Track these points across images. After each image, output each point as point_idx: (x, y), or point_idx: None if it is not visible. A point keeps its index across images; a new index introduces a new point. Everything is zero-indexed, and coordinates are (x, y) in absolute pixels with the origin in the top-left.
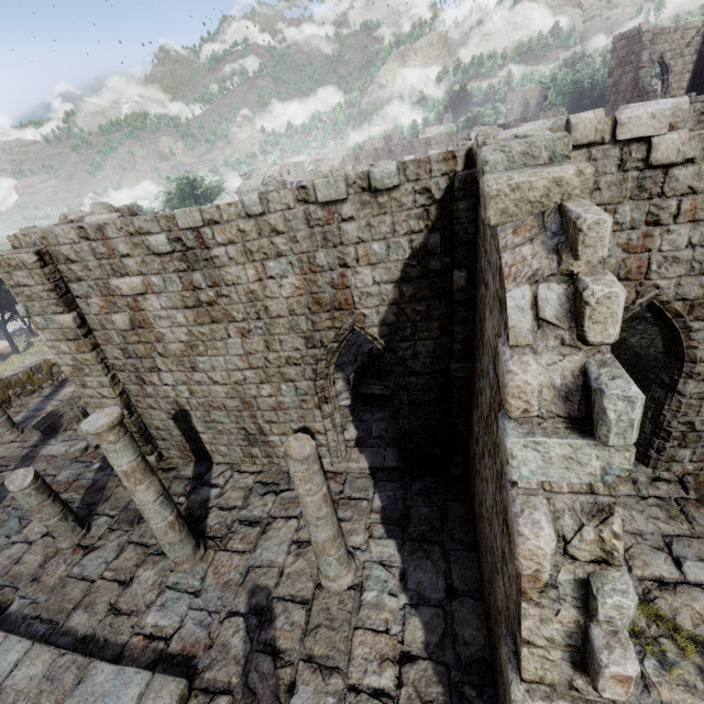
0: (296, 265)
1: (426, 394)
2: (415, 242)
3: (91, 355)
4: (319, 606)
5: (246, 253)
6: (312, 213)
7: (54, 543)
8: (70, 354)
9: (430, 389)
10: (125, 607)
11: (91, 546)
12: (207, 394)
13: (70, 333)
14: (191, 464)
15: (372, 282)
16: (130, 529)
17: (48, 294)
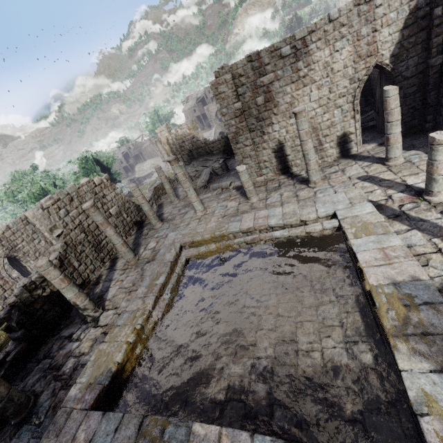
0: (350, 40)
1: (411, 89)
2: (411, 6)
3: (245, 123)
4: (394, 169)
5: (326, 42)
6: (361, 9)
7: (247, 203)
8: (235, 125)
9: (414, 85)
10: (304, 198)
11: (266, 198)
12: (295, 130)
13: (238, 113)
14: (281, 176)
15: (388, 35)
16: (277, 191)
17: (233, 93)
